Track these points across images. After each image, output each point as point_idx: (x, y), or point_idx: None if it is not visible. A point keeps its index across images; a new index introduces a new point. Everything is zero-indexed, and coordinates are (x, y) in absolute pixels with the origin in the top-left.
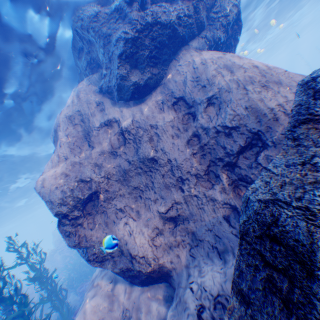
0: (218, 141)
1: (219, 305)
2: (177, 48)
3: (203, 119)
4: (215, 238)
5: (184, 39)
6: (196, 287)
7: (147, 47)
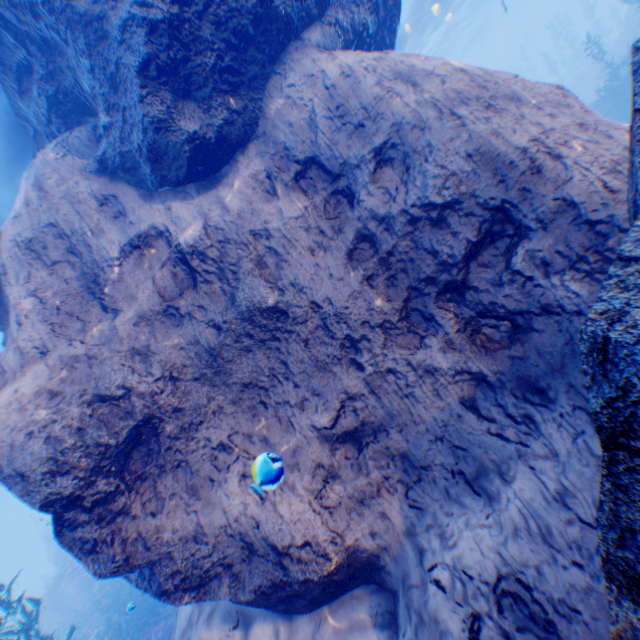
0: (419, 240)
1: (508, 600)
2: (278, 47)
3: (374, 198)
4: (455, 454)
5: (291, 24)
6: (446, 575)
7: (207, 43)
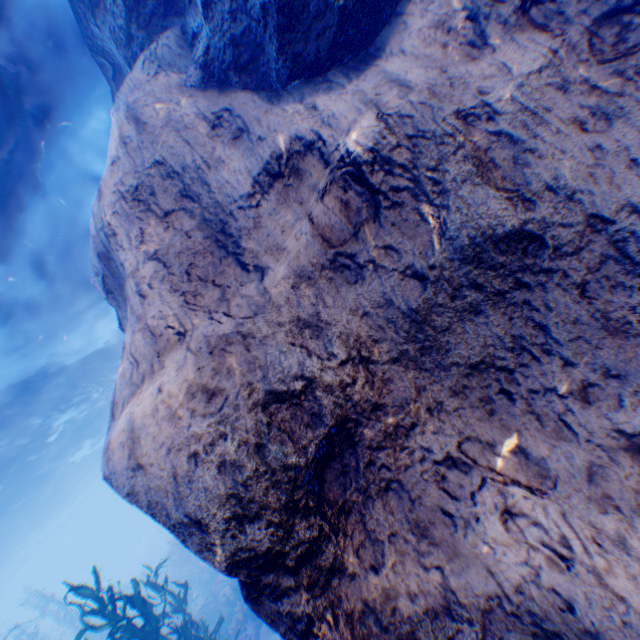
0: None
1: None
2: None
3: None
4: None
5: None
6: None
7: None
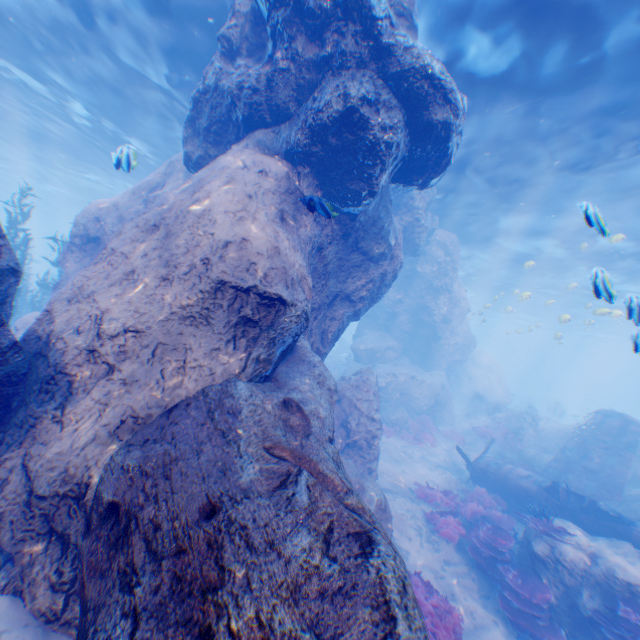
0: None
1: None
2: (244, 132)
3: None
4: None
5: (249, 123)
6: None
7: (207, 116)
